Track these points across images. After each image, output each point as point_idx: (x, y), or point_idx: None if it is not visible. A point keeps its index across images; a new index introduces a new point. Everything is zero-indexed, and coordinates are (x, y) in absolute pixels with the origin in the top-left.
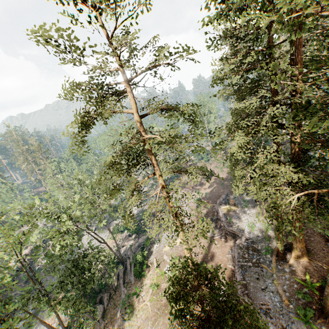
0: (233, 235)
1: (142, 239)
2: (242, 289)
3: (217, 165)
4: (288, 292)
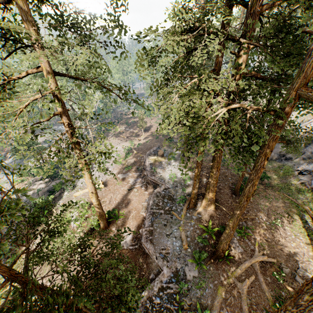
0: (154, 184)
1: (55, 183)
2: (148, 235)
3: (158, 121)
4: (189, 237)
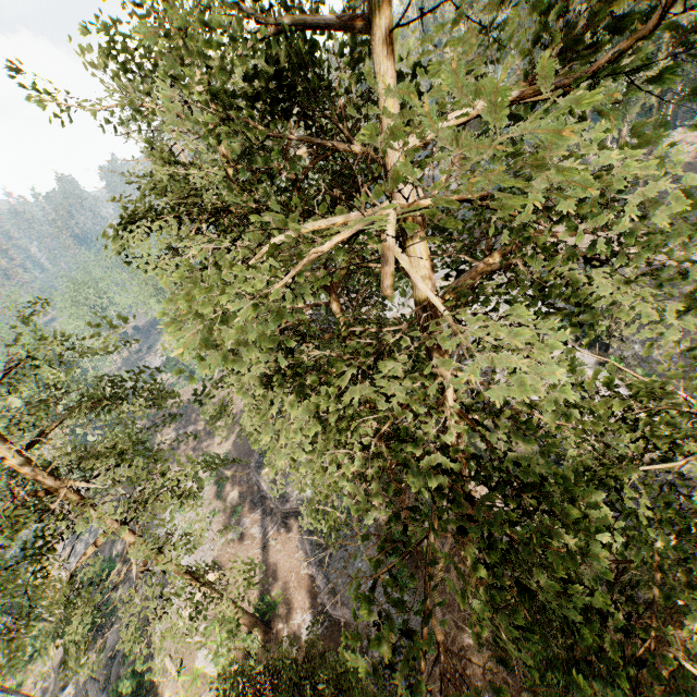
0: (295, 514)
1: (116, 633)
2: (331, 598)
3: None
4: None
